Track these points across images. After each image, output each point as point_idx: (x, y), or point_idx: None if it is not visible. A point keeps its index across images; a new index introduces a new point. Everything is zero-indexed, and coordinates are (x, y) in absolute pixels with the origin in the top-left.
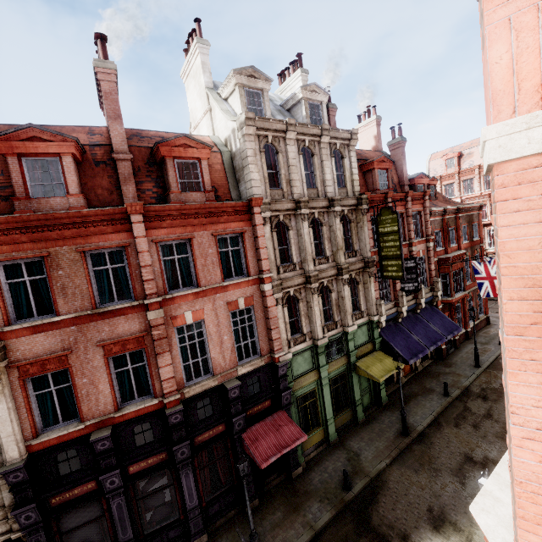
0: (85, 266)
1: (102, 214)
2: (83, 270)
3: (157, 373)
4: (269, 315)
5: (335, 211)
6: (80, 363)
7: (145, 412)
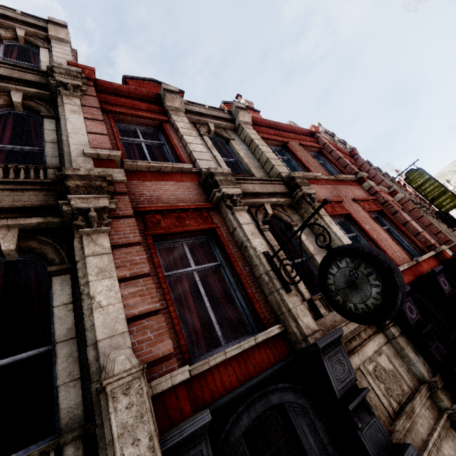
0: (309, 153)
1: (300, 131)
2: (309, 155)
3: (407, 232)
4: (421, 213)
5: (383, 174)
6: (354, 212)
7: (433, 266)
